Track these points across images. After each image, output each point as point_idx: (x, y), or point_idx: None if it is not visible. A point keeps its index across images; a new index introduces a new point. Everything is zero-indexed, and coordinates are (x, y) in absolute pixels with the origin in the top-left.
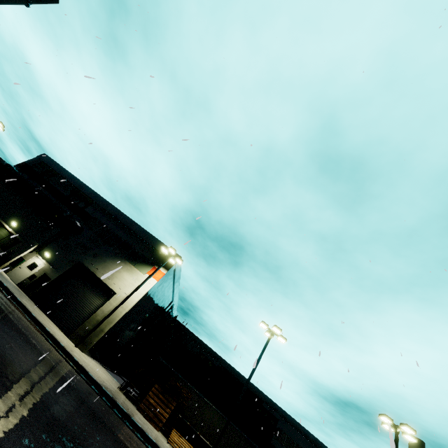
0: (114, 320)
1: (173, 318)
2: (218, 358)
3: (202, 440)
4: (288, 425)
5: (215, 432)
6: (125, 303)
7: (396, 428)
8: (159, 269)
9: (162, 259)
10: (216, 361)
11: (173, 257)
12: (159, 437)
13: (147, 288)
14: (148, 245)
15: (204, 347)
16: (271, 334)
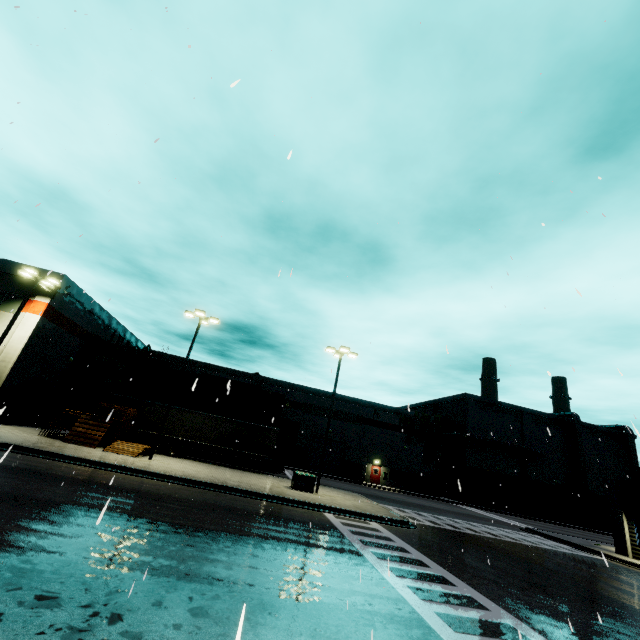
0: (1, 379)
1: (142, 351)
2: (220, 369)
3: (176, 439)
4: (313, 396)
5: (200, 430)
6: (6, 355)
7: (340, 353)
8: (38, 301)
9: (36, 287)
10: (219, 373)
11: (45, 279)
12: (85, 450)
13: (29, 328)
14: (5, 275)
15: (198, 365)
16: (201, 320)
